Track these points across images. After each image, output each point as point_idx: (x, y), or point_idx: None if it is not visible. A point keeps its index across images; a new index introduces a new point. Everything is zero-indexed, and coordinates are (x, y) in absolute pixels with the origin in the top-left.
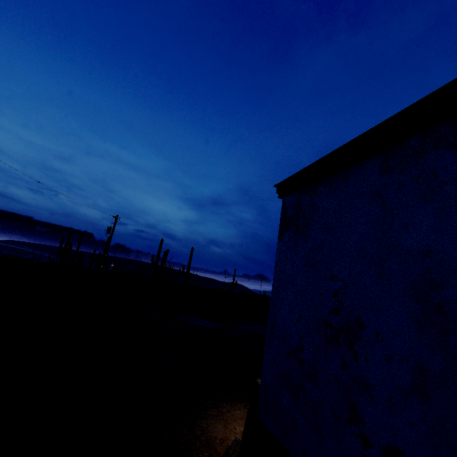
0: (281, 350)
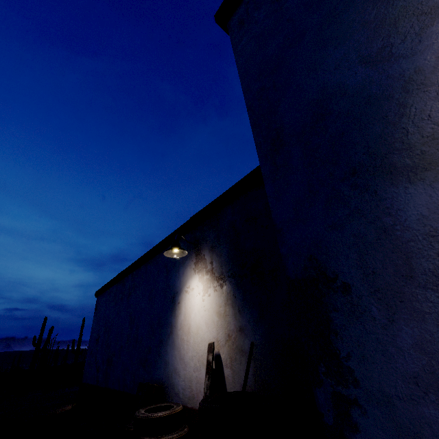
0: (89, 354)
